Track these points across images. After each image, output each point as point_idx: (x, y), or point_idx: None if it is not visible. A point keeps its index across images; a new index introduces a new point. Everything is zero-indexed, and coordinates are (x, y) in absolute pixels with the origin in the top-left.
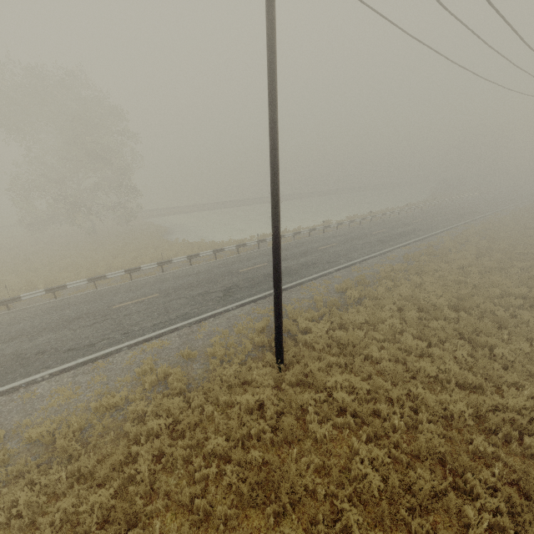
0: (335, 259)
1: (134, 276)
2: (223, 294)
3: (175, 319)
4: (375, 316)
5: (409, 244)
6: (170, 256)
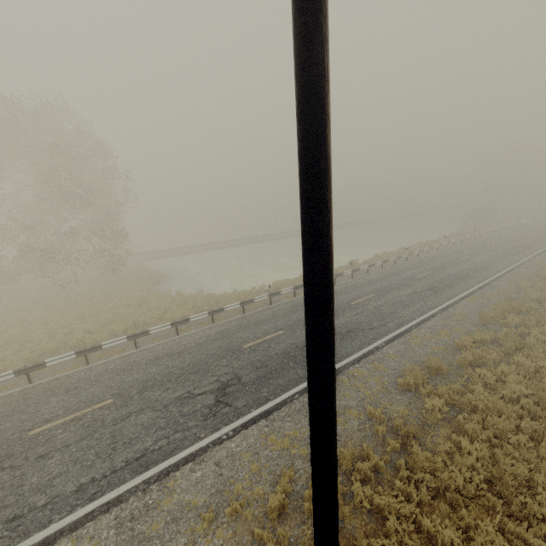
0: (378, 321)
1: (95, 355)
2: (214, 400)
3: (121, 471)
4: (505, 474)
5: (473, 293)
6: (153, 319)
